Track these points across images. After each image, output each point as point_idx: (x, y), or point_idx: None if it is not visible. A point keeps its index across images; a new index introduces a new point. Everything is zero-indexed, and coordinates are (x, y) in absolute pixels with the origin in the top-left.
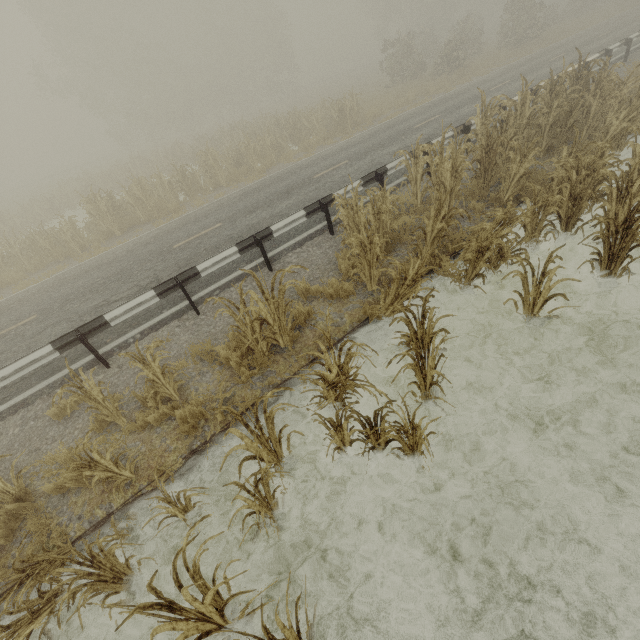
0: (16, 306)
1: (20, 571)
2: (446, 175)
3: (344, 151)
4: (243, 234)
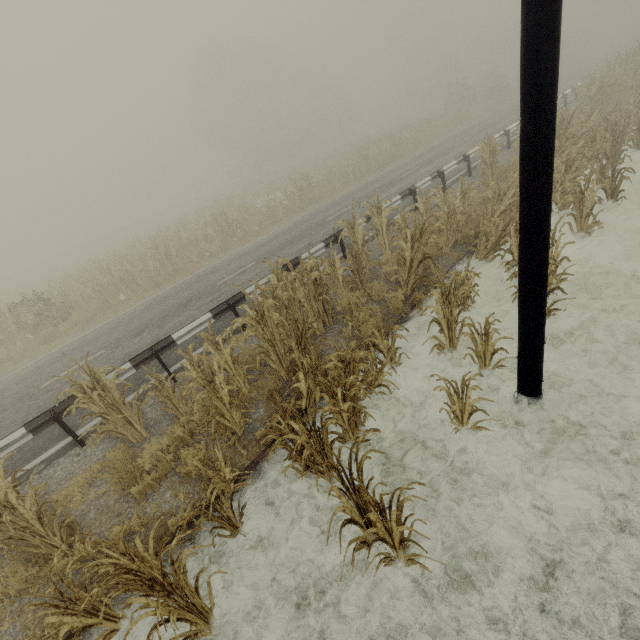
0: (387, 175)
1: (603, 121)
2: (617, 76)
3: (493, 117)
4: (497, 131)
